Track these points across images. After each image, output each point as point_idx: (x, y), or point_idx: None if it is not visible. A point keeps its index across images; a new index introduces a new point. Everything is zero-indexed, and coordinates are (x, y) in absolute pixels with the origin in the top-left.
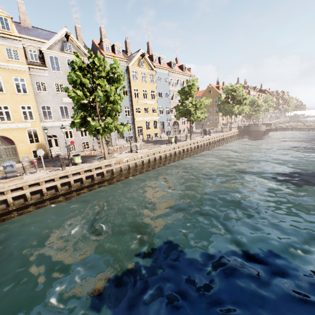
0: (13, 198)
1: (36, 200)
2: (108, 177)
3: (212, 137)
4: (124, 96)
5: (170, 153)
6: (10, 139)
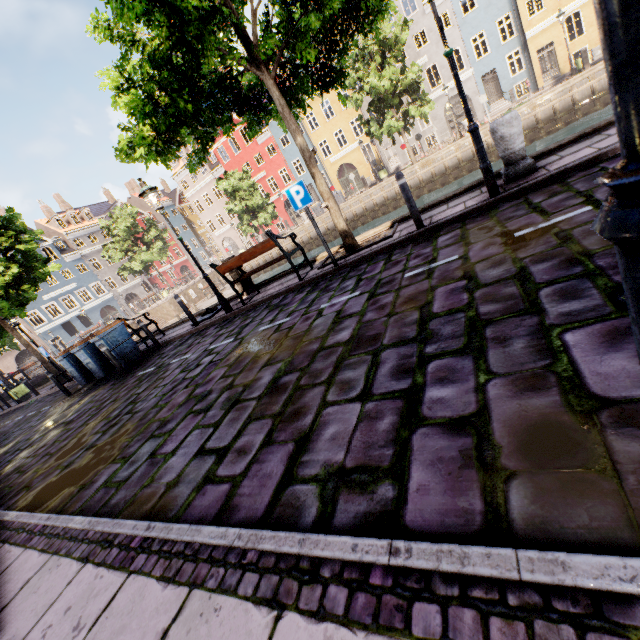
0: None
1: (349, 222)
2: (412, 190)
3: None
4: None
5: (551, 108)
6: (352, 164)
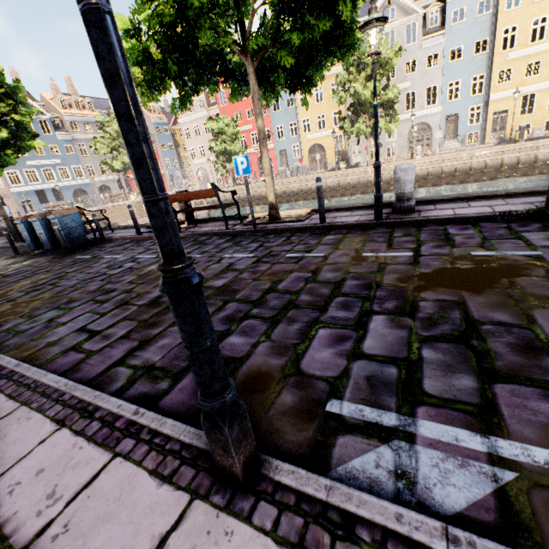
0: (294, 189)
1: (303, 193)
2: (360, 186)
3: None
4: (476, 55)
5: (484, 162)
6: (323, 146)
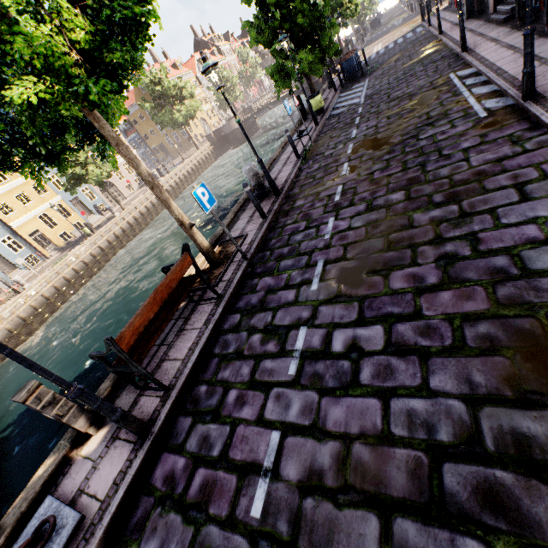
0: None
1: None
2: None
3: (161, 183)
4: None
5: (90, 254)
6: None
